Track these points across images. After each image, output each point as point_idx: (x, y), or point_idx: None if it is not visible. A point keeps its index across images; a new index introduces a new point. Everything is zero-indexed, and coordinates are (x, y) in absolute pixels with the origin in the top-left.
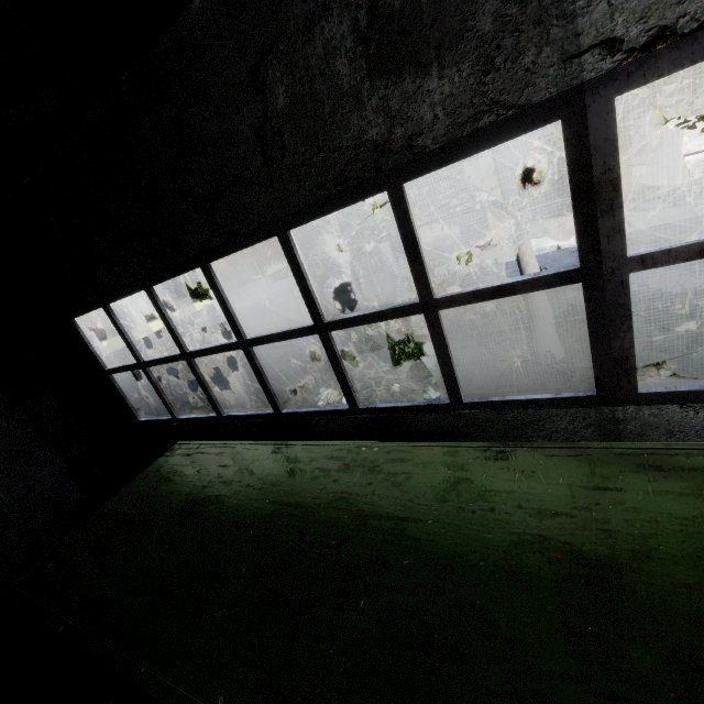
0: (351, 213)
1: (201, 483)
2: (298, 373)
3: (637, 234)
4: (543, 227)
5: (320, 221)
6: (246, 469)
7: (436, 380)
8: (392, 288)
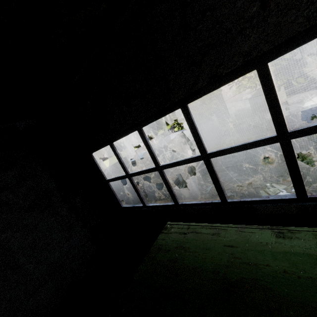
0: (204, 98)
1: (220, 262)
2: (184, 179)
3: None
4: (300, 97)
5: (191, 103)
6: (262, 251)
7: (274, 179)
8: (218, 136)
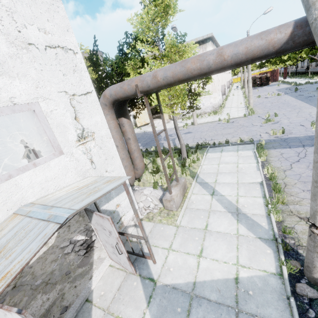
0: None
1: None
2: None
3: (159, 131)
4: (155, 122)
5: None
6: None
7: None
8: None
